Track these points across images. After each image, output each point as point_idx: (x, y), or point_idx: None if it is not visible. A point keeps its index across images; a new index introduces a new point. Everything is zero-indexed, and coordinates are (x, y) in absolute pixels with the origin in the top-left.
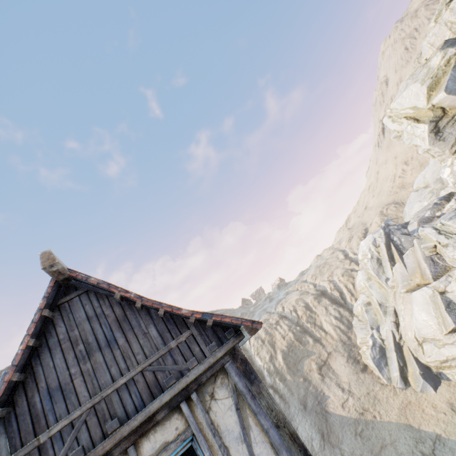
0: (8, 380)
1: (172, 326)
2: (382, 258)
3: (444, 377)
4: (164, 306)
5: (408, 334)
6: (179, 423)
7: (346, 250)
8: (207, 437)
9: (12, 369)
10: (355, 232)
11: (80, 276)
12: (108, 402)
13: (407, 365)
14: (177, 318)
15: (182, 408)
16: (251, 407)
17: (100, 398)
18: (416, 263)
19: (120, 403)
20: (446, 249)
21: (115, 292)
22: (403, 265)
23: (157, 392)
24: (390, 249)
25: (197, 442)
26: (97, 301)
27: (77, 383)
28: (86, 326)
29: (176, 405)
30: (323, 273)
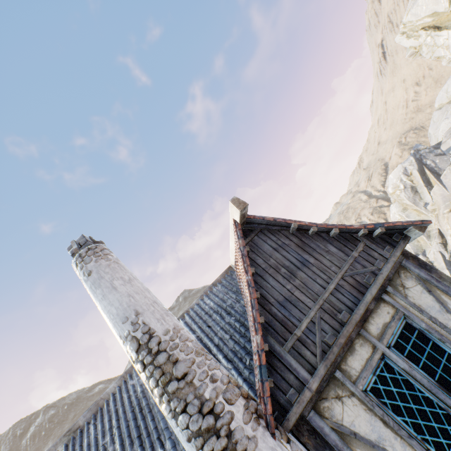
0: (256, 297)
1: (345, 242)
2: (416, 186)
3: None
4: (337, 226)
5: None
6: (387, 309)
7: (368, 190)
8: (415, 315)
9: (253, 290)
10: (374, 170)
11: (257, 217)
12: (329, 302)
13: None
14: (345, 236)
15: (383, 299)
16: (440, 288)
17: (322, 301)
18: None
19: (338, 302)
20: None
21: (289, 224)
22: (442, 186)
23: (362, 290)
24: (424, 174)
25: (409, 319)
26: (273, 236)
27: (297, 295)
28: (277, 255)
29: (379, 297)
30: (349, 217)
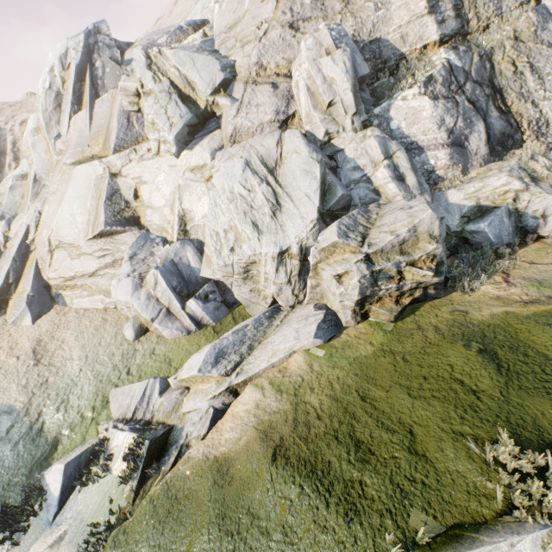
0: None
1: None
2: (65, 95)
3: (61, 302)
4: None
5: (44, 234)
6: None
7: None
8: None
9: None
10: None
11: None
12: None
13: (21, 283)
14: None
15: None
16: None
17: None
18: (109, 119)
19: None
20: (146, 99)
21: None
22: (90, 117)
23: None
24: (83, 79)
25: None
26: None
27: None
28: None
29: None
30: (3, 114)
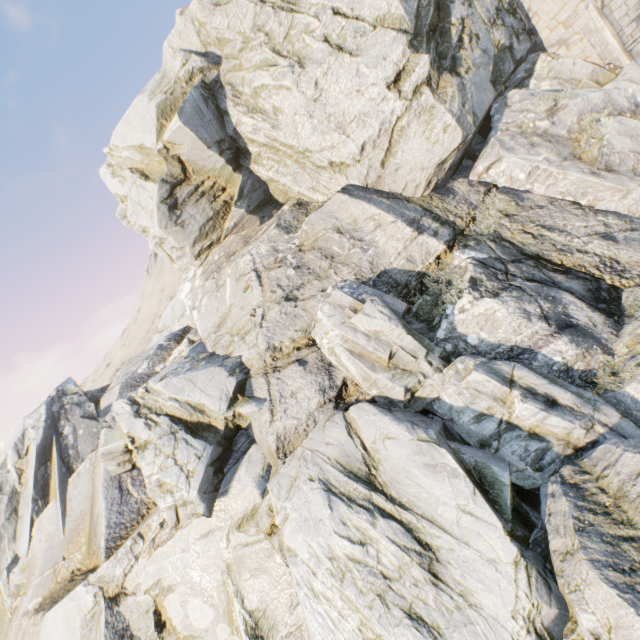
0: None
1: None
2: (24, 491)
3: None
4: None
5: None
6: None
7: None
8: None
9: None
10: None
11: None
12: None
13: None
14: None
15: None
16: None
17: None
18: (91, 498)
19: None
20: (142, 456)
21: None
22: (62, 508)
23: None
24: (48, 459)
25: None
26: None
27: None
28: None
29: None
30: None
